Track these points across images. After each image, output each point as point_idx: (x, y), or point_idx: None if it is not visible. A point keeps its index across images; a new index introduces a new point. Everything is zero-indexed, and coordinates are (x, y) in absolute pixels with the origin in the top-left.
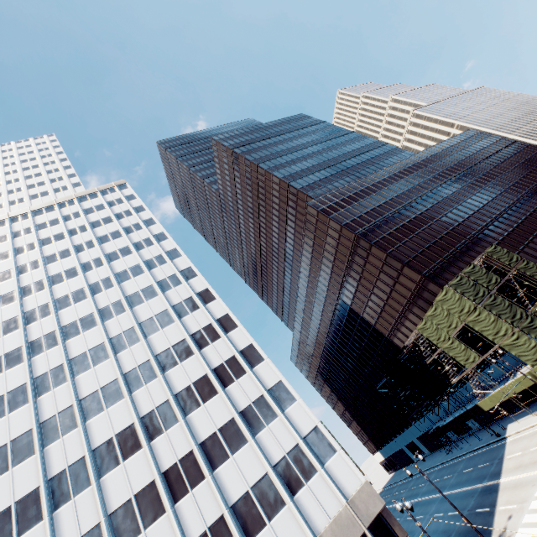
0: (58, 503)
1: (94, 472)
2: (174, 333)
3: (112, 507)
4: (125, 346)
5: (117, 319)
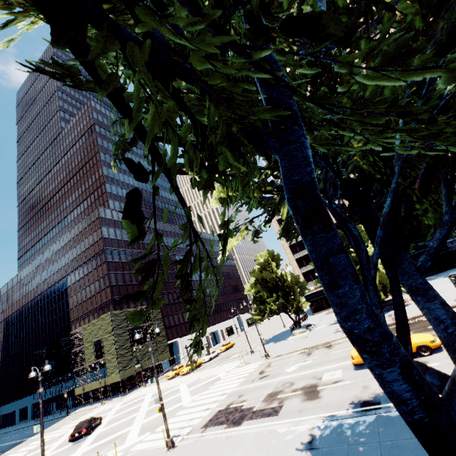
0: None
1: None
2: None
3: None
4: None
5: None
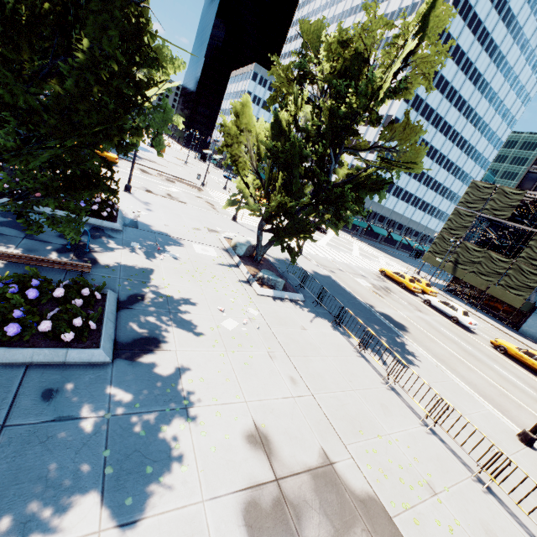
0: None
1: None
2: None
3: None
4: None
5: None
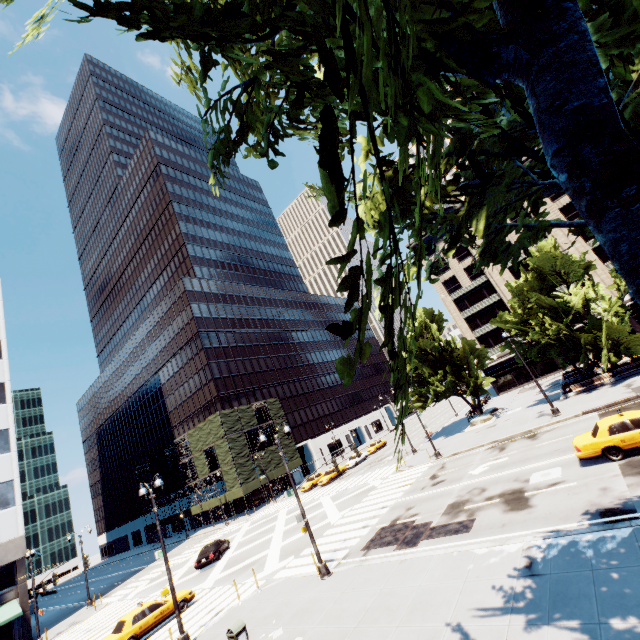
0: None
1: None
2: None
3: None
4: None
5: None
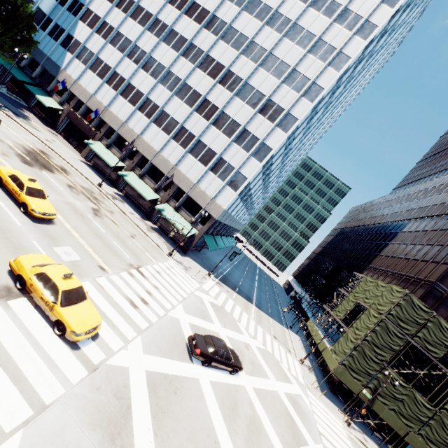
0: (184, 55)
1: (198, 62)
2: (293, 56)
3: (188, 81)
4: (273, 26)
5: (295, 2)
